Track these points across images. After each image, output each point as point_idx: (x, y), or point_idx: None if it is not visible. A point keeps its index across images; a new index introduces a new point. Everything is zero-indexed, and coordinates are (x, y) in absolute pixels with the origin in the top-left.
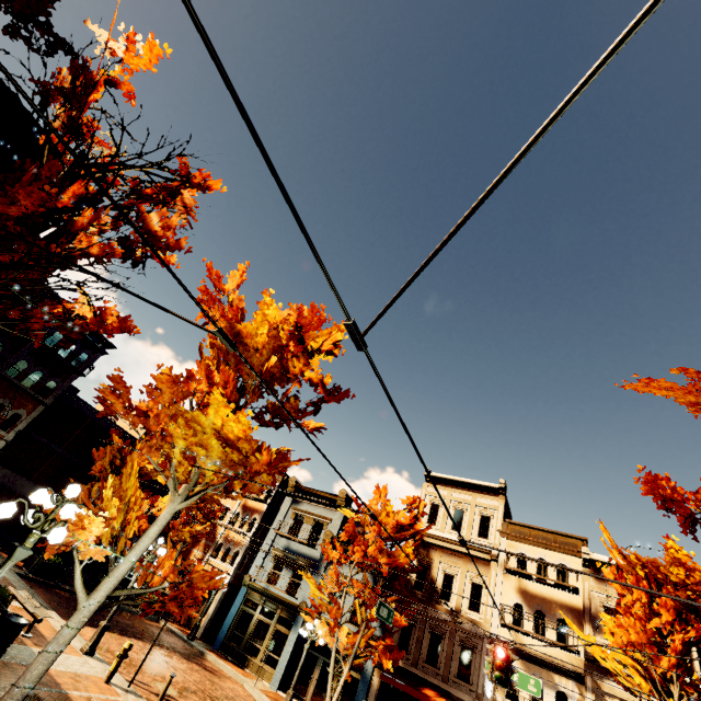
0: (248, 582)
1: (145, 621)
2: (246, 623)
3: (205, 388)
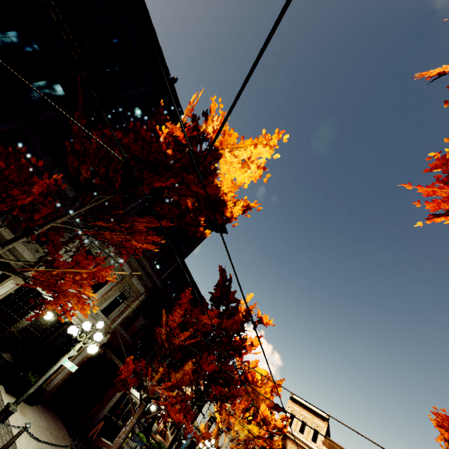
0: (196, 425)
1: (153, 434)
2: (193, 447)
3: (243, 406)
